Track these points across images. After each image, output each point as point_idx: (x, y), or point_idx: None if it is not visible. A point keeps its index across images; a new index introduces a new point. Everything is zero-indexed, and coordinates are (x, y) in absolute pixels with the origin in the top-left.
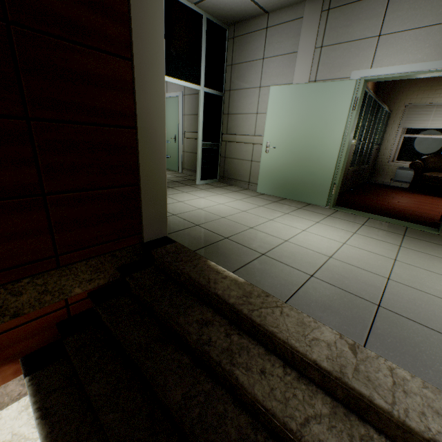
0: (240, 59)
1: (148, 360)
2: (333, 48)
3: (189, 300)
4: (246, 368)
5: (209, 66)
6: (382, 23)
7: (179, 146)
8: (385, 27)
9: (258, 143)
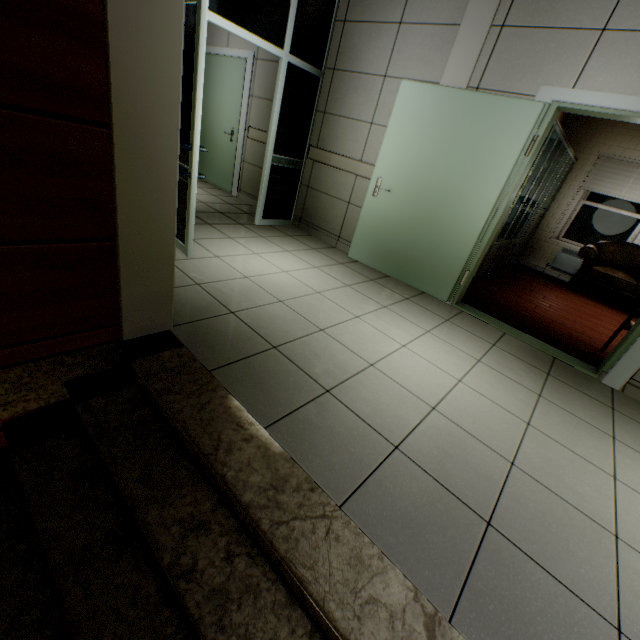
0: (361, 13)
1: (77, 587)
2: (522, 34)
3: (180, 471)
4: (244, 638)
5: (304, 14)
6: (615, 5)
7: (238, 149)
8: (617, 16)
9: (364, 177)
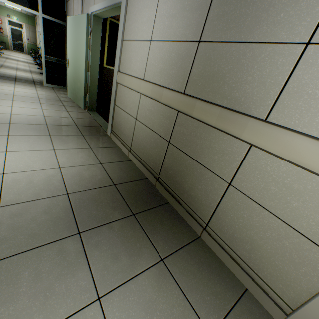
0: None
1: None
2: None
3: None
4: None
5: None
6: None
7: None
8: None
9: None
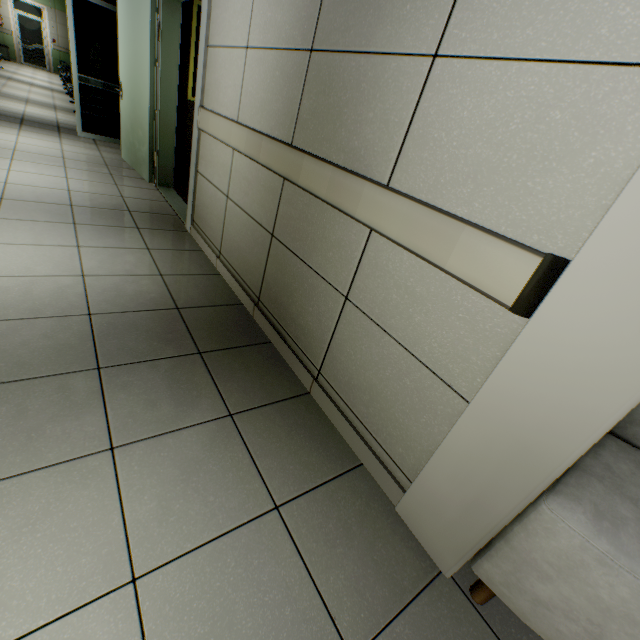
0: None
1: None
2: None
3: None
4: None
5: None
6: None
7: None
8: None
9: None
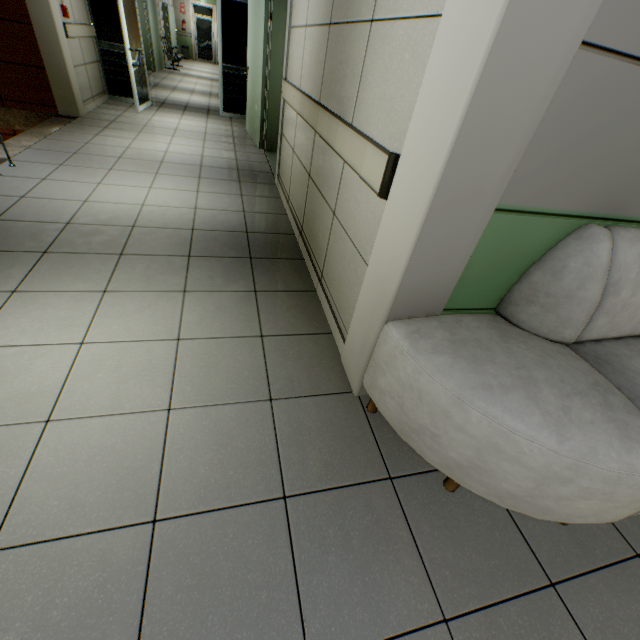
0: None
1: None
2: None
3: None
4: None
5: None
6: None
7: None
8: None
9: None
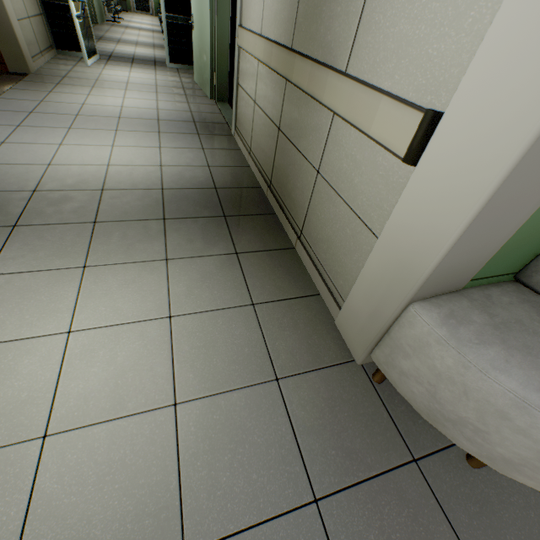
0: None
1: None
2: None
3: None
4: None
5: None
6: None
7: None
8: None
9: None
